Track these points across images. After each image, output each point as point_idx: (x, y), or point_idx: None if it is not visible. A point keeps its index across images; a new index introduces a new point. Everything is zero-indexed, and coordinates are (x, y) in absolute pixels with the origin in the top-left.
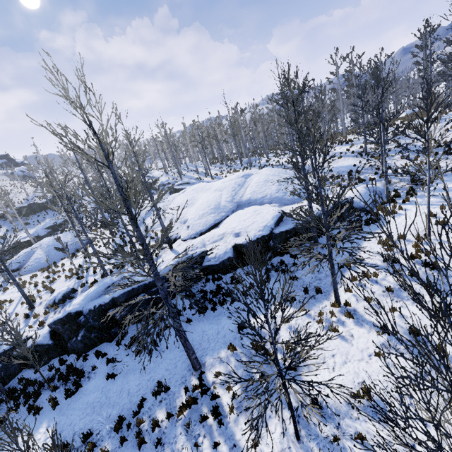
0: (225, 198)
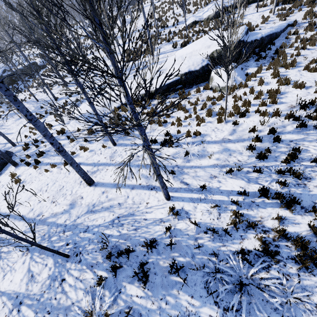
0: None
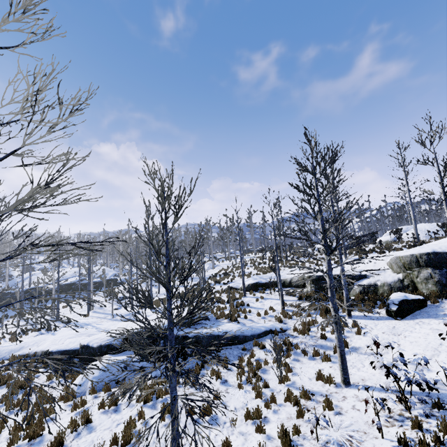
0: (70, 274)
